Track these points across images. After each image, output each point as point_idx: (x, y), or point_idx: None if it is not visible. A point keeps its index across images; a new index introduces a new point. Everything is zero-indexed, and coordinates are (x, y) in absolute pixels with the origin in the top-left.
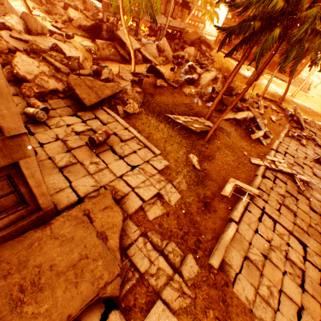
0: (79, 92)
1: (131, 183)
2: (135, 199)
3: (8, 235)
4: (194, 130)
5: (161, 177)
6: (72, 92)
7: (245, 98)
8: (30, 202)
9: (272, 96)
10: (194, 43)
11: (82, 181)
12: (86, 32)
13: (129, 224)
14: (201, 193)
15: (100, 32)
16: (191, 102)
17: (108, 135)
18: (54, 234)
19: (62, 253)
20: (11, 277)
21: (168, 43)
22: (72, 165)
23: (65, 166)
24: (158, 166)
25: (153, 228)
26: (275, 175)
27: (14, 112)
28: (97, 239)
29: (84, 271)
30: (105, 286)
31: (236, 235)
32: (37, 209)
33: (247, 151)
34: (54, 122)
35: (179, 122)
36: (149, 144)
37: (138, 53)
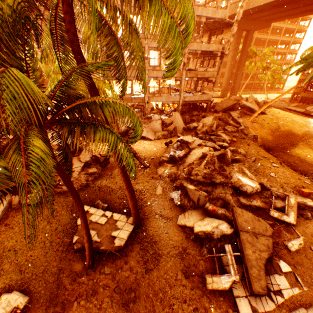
0: None
1: None
2: None
3: None
4: (74, 242)
5: None
6: None
7: (245, 190)
8: None
9: None
10: (232, 109)
11: None
12: None
13: None
14: None
15: None
16: (145, 188)
17: None
18: None
19: None
20: None
21: (182, 116)
22: None
23: None
24: None
25: None
26: None
27: None
28: None
29: None
30: None
31: None
32: None
33: None
34: None
35: (78, 222)
36: None
37: (130, 131)
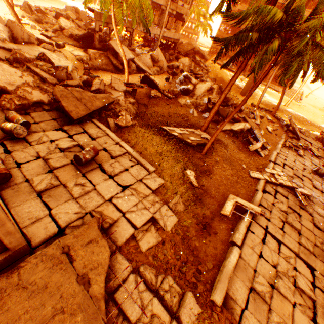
0: (66, 104)
1: (121, 207)
2: (126, 226)
3: None
4: (191, 143)
5: (156, 198)
6: (58, 104)
7: (241, 109)
8: None
9: (266, 106)
10: (188, 53)
11: (63, 208)
12: (78, 41)
13: (118, 259)
14: (200, 213)
15: (92, 42)
16: (186, 113)
17: (96, 152)
18: (22, 282)
19: (31, 308)
20: None
21: (162, 54)
22: (53, 188)
23: (45, 190)
24: (152, 185)
25: (147, 262)
26: (275, 189)
27: None
28: (77, 285)
29: None
30: None
31: (240, 261)
32: (3, 249)
33: (246, 164)
34: (36, 138)
35: (175, 134)
36: (142, 160)
37: (131, 63)
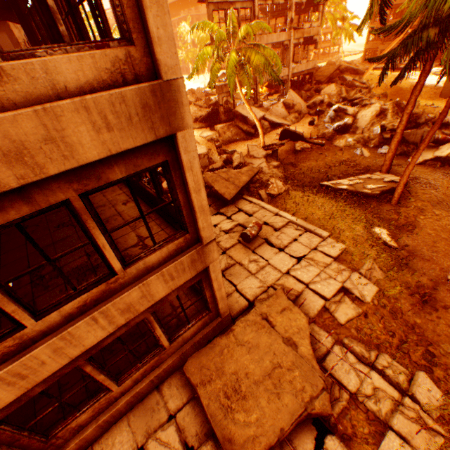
0: (217, 188)
1: (302, 278)
2: (313, 297)
3: (197, 343)
4: (370, 192)
5: (340, 265)
6: (211, 190)
7: (446, 121)
8: (211, 307)
9: None
10: (331, 77)
11: (246, 283)
12: (202, 122)
13: (315, 330)
14: (411, 282)
15: (216, 117)
16: (351, 156)
17: (260, 226)
18: (238, 340)
19: (252, 360)
20: (214, 383)
21: (296, 94)
22: (231, 267)
23: (225, 269)
24: (331, 252)
25: (349, 335)
26: None
27: (209, 223)
28: (285, 346)
29: (281, 381)
30: (311, 401)
31: None
32: (215, 315)
33: None
34: None
35: (343, 187)
36: (310, 227)
37: (263, 122)
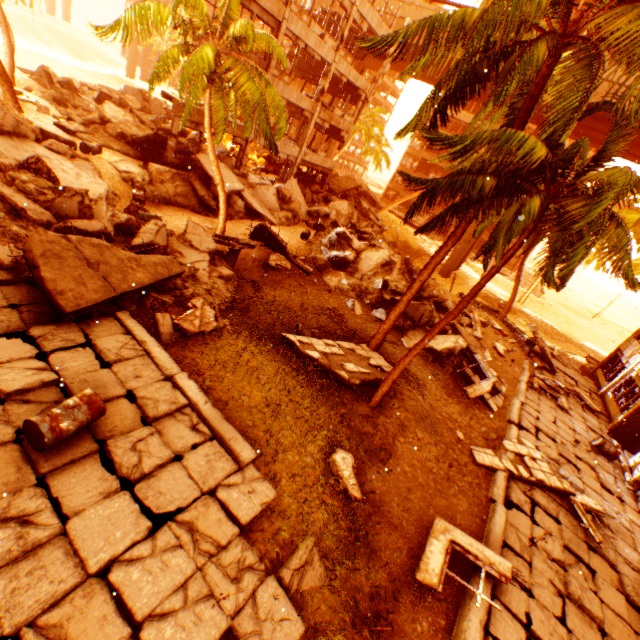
0: (51, 274)
1: (134, 598)
2: None
3: None
4: (348, 378)
5: (248, 552)
6: (31, 271)
7: (447, 306)
8: None
9: (486, 299)
10: (348, 194)
11: None
12: (134, 147)
13: None
14: (365, 585)
15: (164, 152)
16: (340, 306)
17: (99, 409)
18: None
19: None
20: None
21: (300, 189)
22: None
23: None
24: (244, 506)
25: None
26: (530, 495)
27: None
28: None
29: None
30: None
31: None
32: None
33: (463, 429)
34: None
35: (313, 355)
36: (226, 428)
37: (237, 198)
